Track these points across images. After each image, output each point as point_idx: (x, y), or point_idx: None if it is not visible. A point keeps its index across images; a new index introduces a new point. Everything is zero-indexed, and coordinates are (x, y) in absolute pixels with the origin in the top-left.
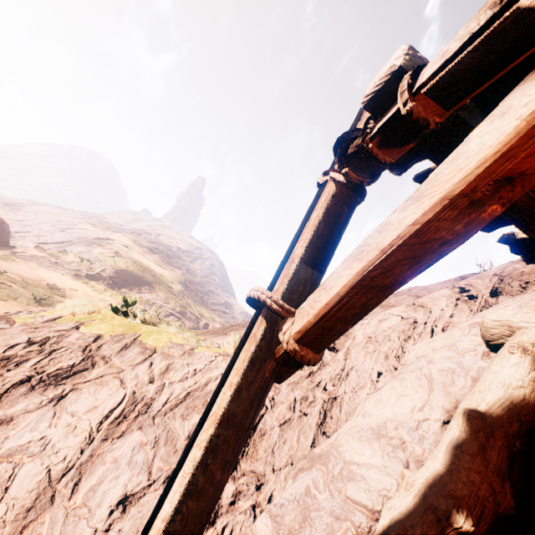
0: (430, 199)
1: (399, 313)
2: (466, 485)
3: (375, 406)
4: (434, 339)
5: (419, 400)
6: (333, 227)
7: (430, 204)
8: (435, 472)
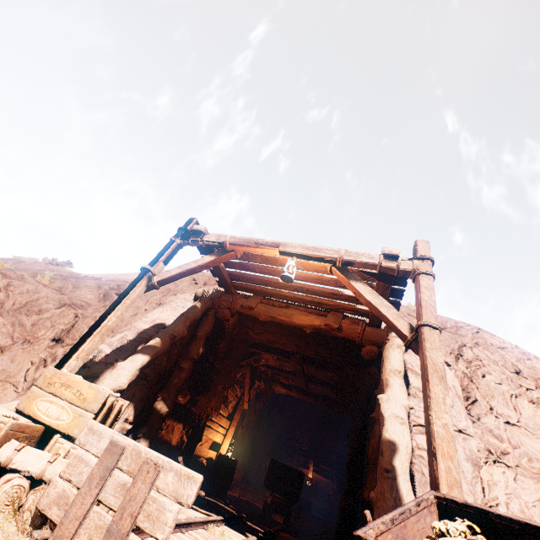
0: (197, 264)
1: None
2: (178, 329)
3: (152, 315)
4: (179, 295)
5: (169, 313)
6: (173, 255)
7: (197, 265)
8: (171, 327)
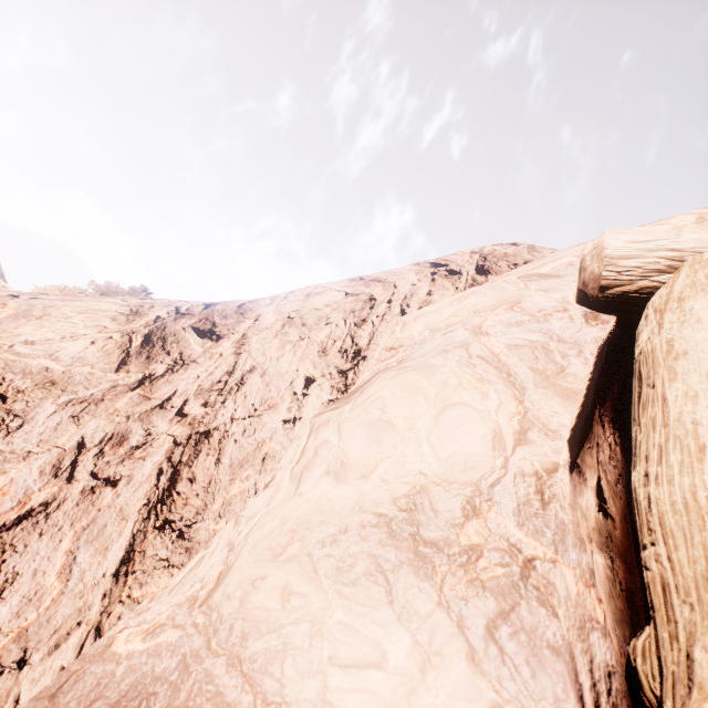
0: None
1: (342, 287)
2: None
3: (376, 442)
4: (475, 292)
5: (502, 415)
6: None
7: None
8: None
